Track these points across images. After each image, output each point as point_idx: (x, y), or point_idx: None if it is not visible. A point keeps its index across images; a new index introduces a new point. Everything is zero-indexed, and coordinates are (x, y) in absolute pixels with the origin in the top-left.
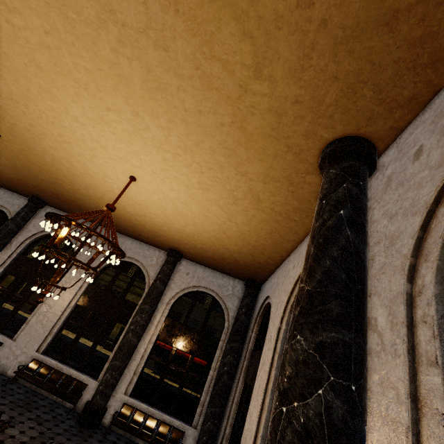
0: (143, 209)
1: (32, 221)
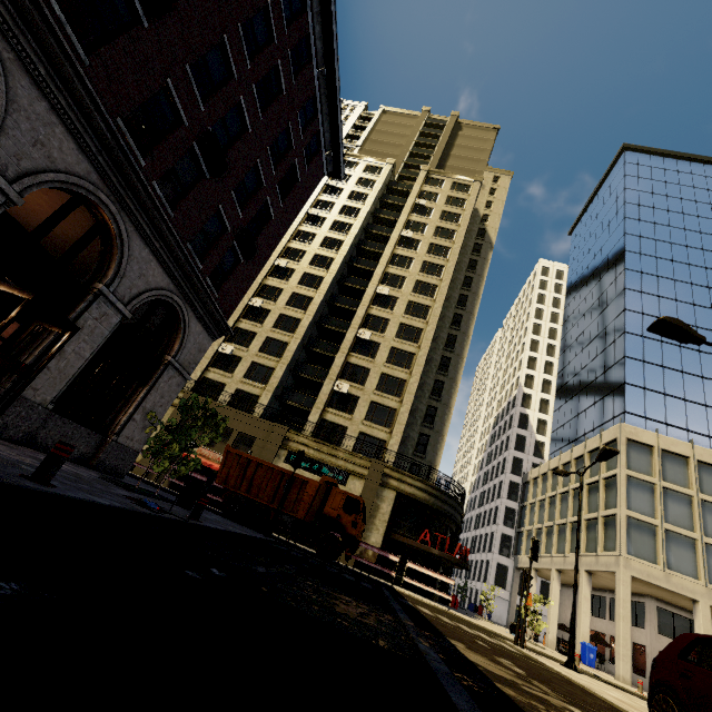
0: (37, 218)
1: None
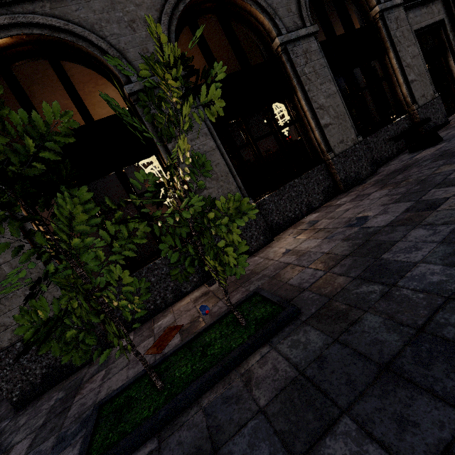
0: None
1: (357, 77)
